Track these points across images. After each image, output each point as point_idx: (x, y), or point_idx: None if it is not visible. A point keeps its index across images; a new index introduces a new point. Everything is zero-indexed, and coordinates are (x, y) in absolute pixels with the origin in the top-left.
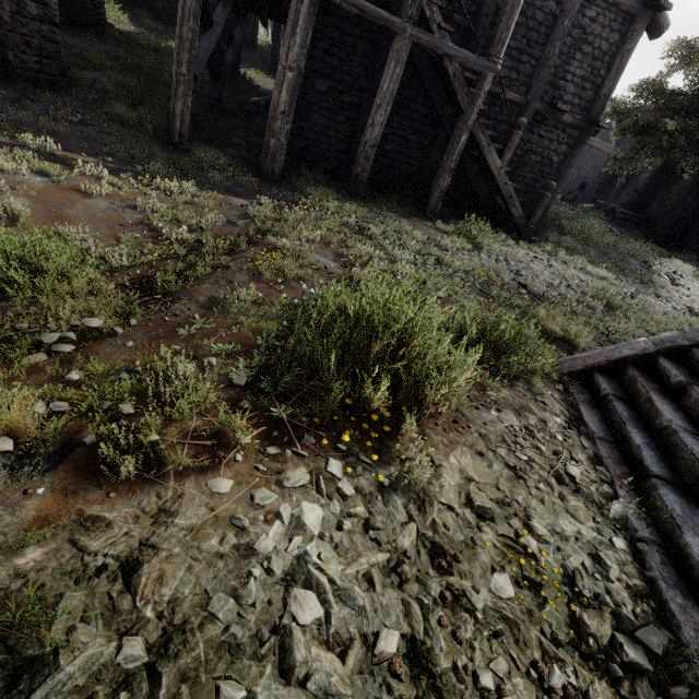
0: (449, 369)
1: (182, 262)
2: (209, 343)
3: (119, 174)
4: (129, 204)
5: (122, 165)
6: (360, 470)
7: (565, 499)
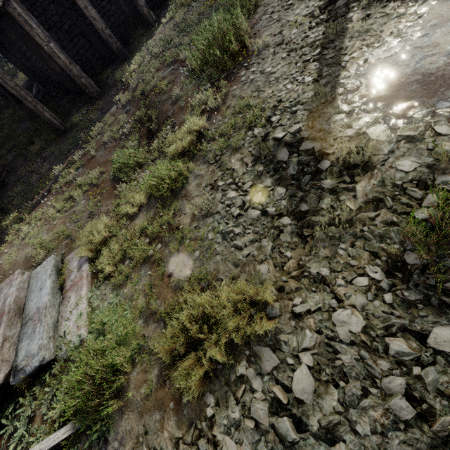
0: (238, 25)
1: (143, 127)
2: (191, 98)
3: (82, 149)
4: (103, 145)
5: (76, 148)
6: (250, 59)
7: (293, 9)
